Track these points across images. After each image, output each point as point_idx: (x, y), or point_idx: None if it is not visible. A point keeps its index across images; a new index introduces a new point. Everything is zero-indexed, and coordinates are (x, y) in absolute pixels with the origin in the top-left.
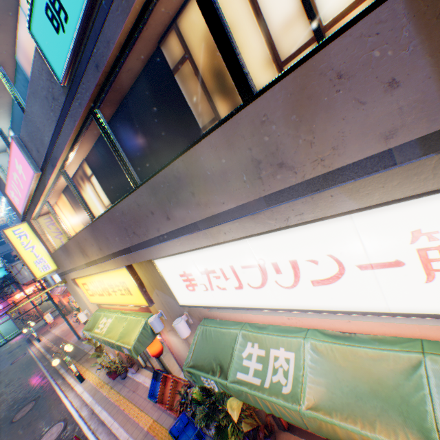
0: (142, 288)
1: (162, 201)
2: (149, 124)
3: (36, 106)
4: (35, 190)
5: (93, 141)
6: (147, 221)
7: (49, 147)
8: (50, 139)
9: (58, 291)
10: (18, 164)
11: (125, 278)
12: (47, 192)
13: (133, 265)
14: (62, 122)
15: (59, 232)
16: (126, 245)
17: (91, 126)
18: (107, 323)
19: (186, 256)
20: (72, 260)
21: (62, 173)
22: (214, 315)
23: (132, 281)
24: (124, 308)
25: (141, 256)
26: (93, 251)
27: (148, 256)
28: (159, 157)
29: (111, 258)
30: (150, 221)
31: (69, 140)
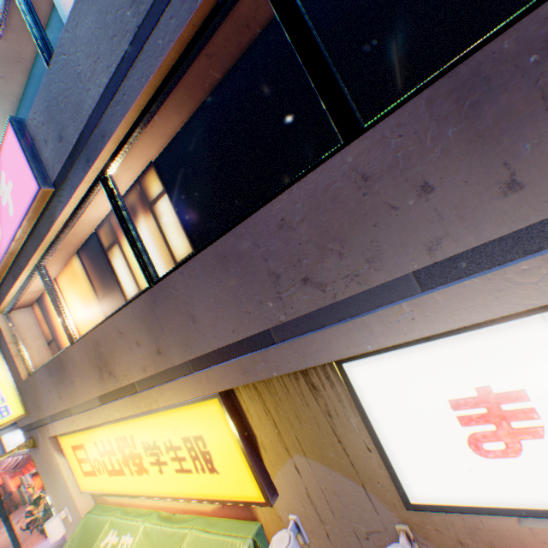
0: (252, 452)
1: (503, 126)
2: (385, 2)
3: (89, 18)
4: (25, 238)
5: (193, 106)
6: (384, 224)
7: (91, 115)
8: (101, 91)
9: (5, 465)
10: (6, 182)
11: (205, 427)
12: (51, 239)
13: (233, 391)
14: (154, 19)
15: (45, 338)
16: (253, 327)
17: (217, 36)
18: (119, 547)
19: (521, 328)
20: (66, 390)
21: (102, 181)
22: (545, 543)
23: (227, 434)
24: (168, 505)
25: (308, 353)
26: (132, 360)
27: (337, 347)
28: (395, 84)
29: (185, 373)
30: (402, 220)
31: (159, 66)
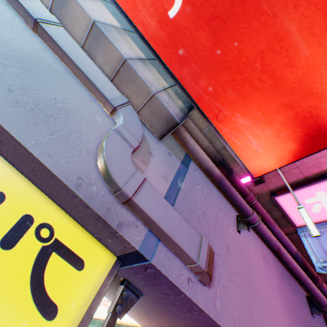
0: None
1: None
2: None
3: None
4: None
5: None
6: None
7: None
8: None
9: None
10: None
11: None
12: None
13: None
14: None
15: None
16: None
17: None
18: None
19: None
20: None
21: None
22: None
23: None
24: None
25: None
26: None
27: None
28: None
29: None
30: None
31: None
